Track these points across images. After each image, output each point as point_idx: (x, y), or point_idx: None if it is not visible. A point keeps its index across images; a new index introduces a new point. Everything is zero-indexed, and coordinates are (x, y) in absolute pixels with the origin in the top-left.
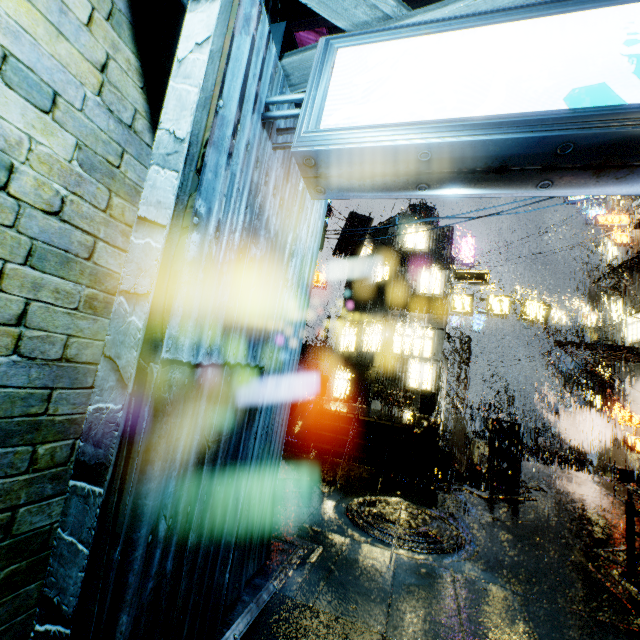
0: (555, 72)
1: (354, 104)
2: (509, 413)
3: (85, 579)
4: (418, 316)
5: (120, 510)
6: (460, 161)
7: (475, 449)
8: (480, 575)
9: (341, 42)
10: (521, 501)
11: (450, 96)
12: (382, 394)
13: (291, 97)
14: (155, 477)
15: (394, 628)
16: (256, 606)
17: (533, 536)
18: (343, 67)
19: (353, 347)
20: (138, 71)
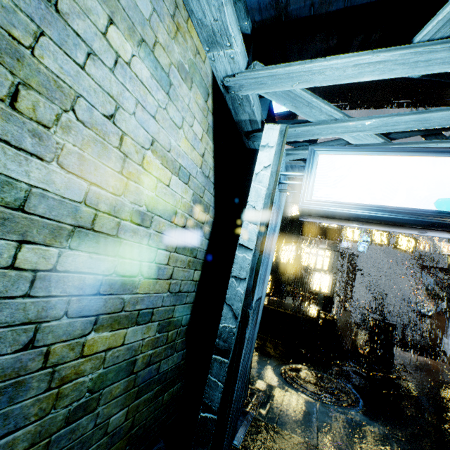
0: (430, 188)
1: (329, 187)
2: (382, 311)
3: (222, 396)
4: (320, 241)
5: (236, 370)
6: (381, 220)
7: (358, 337)
8: (369, 422)
9: (321, 152)
10: (393, 378)
11: (378, 191)
12: (293, 293)
13: (294, 174)
14: (242, 356)
15: (322, 445)
16: (247, 422)
17: (402, 402)
18: (322, 165)
19: (273, 258)
20: (212, 149)
